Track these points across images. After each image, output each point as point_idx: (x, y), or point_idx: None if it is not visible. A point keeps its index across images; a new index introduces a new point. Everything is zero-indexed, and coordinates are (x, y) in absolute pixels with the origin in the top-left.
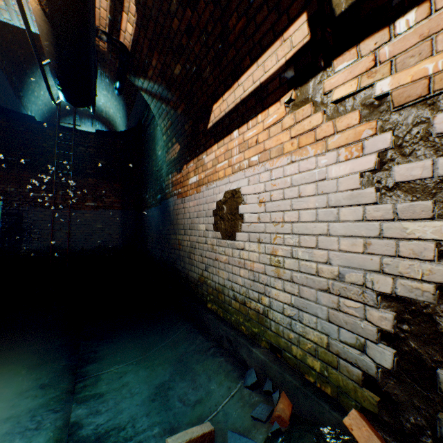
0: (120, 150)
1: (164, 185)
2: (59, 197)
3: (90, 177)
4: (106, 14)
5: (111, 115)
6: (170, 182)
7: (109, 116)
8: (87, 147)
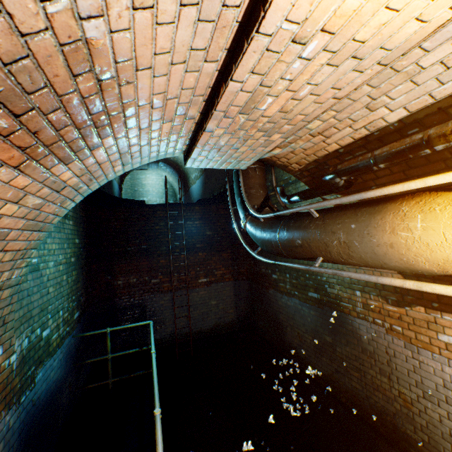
0: (224, 216)
1: (329, 288)
2: (174, 279)
3: (199, 251)
4: (336, 147)
5: (180, 158)
6: (358, 300)
7: (177, 159)
8: (193, 220)
